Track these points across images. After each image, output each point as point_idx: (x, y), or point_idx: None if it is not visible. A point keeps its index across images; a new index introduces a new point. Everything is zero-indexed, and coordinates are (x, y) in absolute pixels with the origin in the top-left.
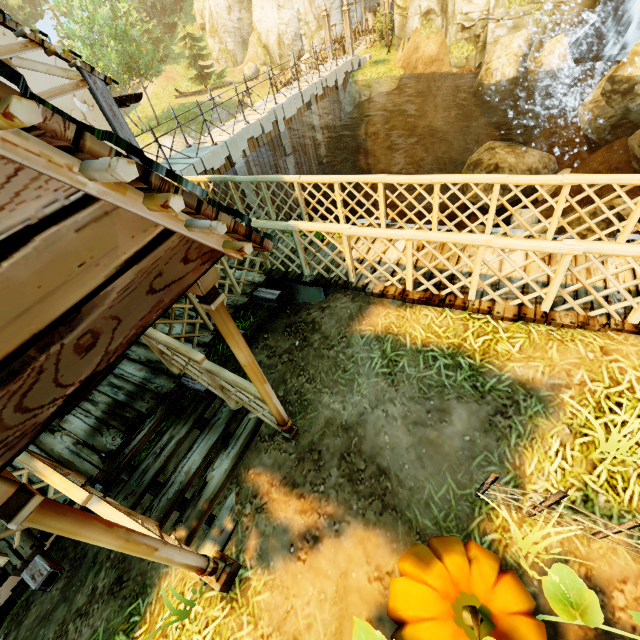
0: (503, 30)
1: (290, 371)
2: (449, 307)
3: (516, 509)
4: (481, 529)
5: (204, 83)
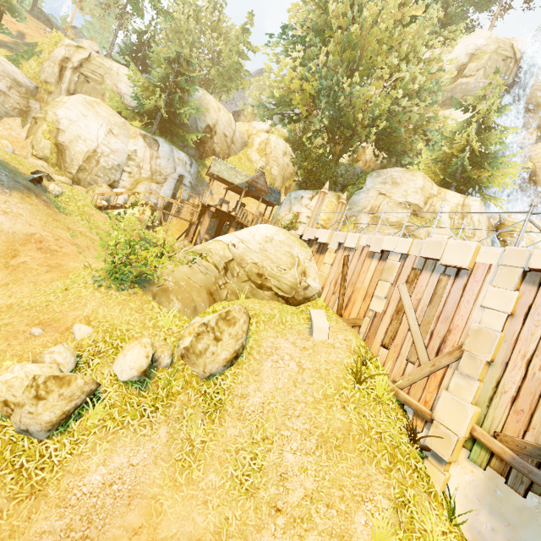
0: None
1: None
2: None
3: None
4: None
5: None
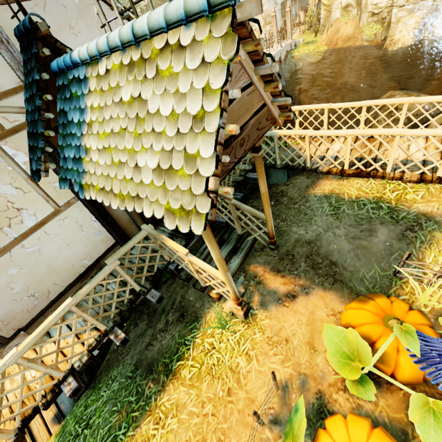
0: (404, 13)
1: None
2: (373, 177)
3: (419, 283)
4: (396, 293)
5: None
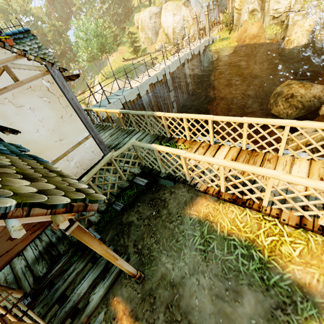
0: (299, 17)
1: (147, 232)
2: (248, 208)
3: None
4: None
5: (136, 54)
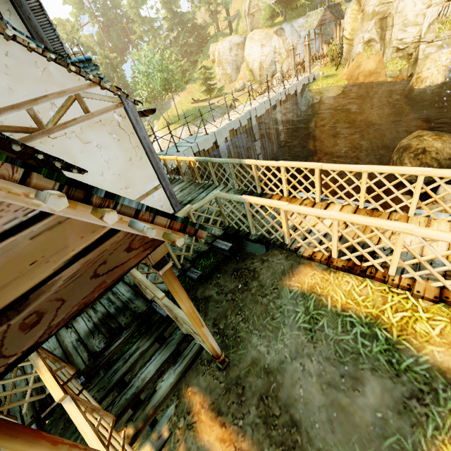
0: (433, 49)
1: (231, 309)
2: (369, 278)
3: None
4: None
5: (209, 94)
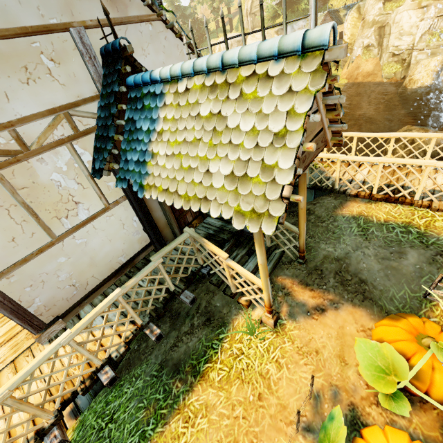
0: (423, 56)
1: None
2: (401, 203)
3: None
4: (426, 315)
5: None
